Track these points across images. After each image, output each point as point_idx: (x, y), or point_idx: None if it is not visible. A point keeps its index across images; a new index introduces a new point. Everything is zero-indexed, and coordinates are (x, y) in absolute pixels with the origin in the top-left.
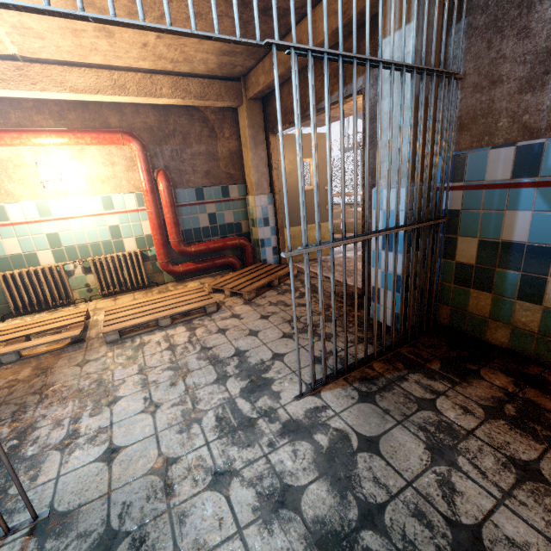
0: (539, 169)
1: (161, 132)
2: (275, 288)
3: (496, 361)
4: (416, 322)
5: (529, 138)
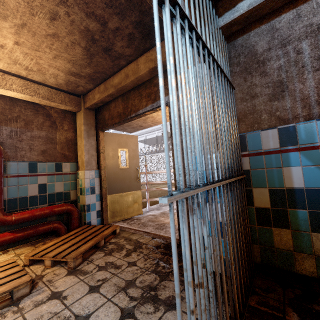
0: (297, 140)
1: (3, 115)
2: (101, 249)
3: None
4: (248, 265)
5: (284, 124)
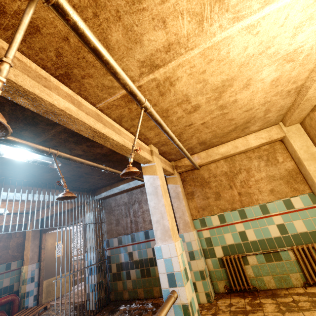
0: (122, 242)
1: None
2: None
3: (125, 304)
4: (102, 301)
5: (119, 235)
